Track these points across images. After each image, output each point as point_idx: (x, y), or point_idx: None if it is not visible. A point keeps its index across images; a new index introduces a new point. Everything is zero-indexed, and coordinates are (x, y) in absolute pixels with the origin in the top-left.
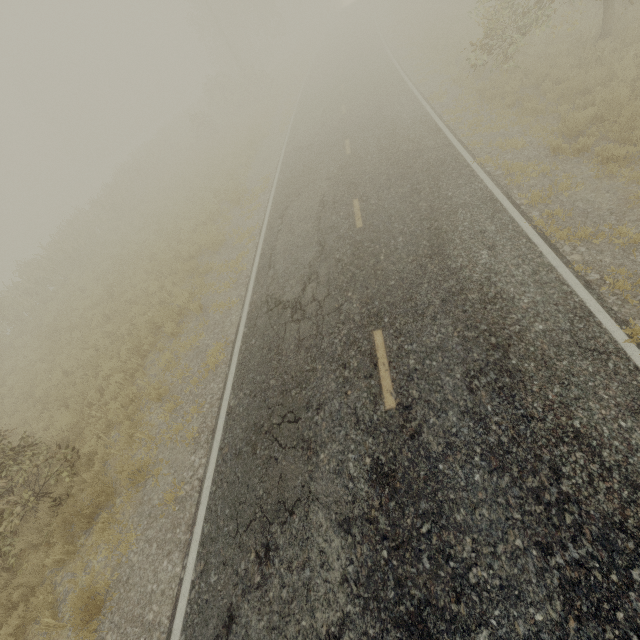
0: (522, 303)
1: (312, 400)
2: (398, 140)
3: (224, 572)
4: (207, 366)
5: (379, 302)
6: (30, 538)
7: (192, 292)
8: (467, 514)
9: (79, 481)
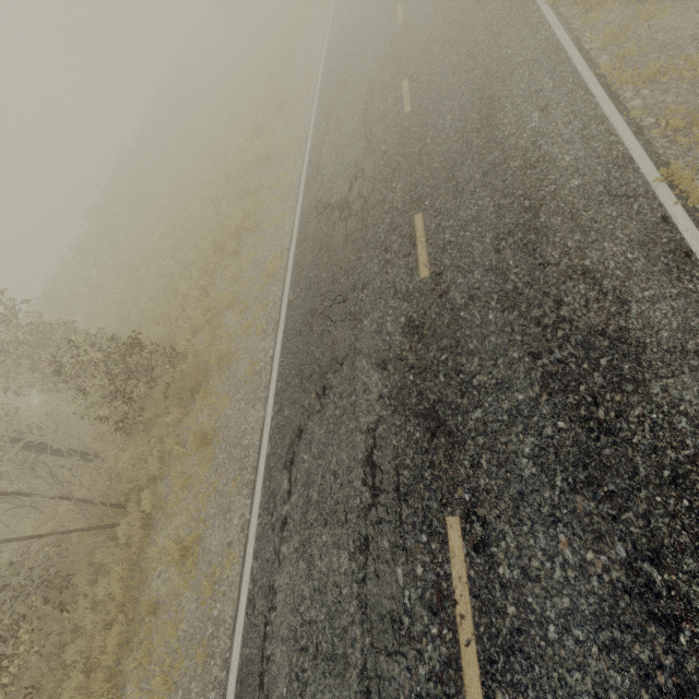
0: (563, 162)
1: (358, 283)
2: None
3: (294, 408)
4: (267, 274)
5: (422, 187)
6: (153, 410)
7: (246, 211)
8: (478, 343)
9: (179, 372)
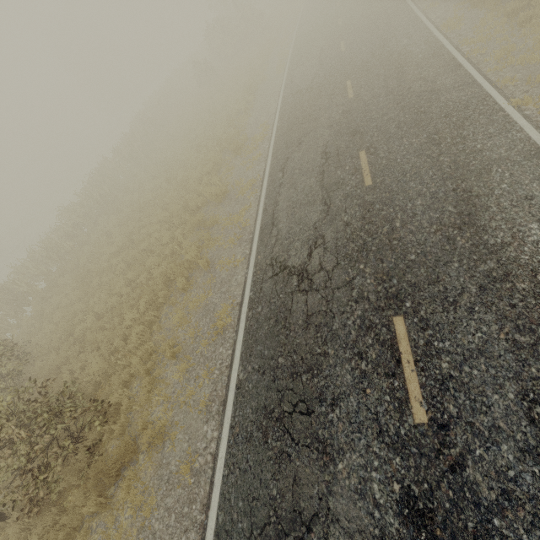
0: None
1: (325, 392)
2: (408, 79)
3: None
4: (215, 327)
5: (398, 280)
6: (71, 478)
7: (200, 246)
8: None
9: (109, 429)
